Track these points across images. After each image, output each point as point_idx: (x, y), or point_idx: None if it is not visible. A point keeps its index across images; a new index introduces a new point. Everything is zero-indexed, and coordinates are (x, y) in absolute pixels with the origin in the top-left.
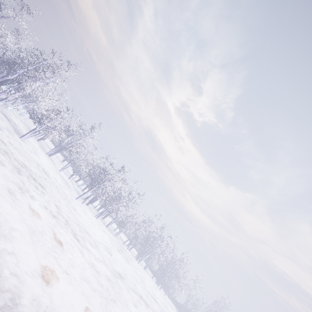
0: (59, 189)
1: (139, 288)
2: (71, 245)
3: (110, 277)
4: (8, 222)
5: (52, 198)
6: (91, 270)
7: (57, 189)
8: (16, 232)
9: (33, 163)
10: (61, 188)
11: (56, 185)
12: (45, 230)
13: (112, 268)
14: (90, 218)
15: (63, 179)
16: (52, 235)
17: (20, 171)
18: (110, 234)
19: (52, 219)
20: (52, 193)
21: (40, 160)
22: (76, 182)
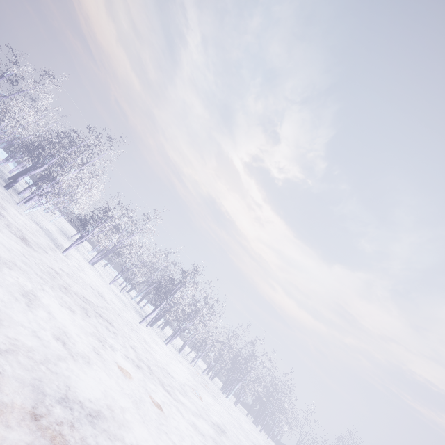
0: (121, 316)
1: (242, 441)
2: (167, 405)
3: (214, 436)
4: (114, 400)
5: (124, 337)
6: (196, 434)
7: (120, 317)
8: (126, 412)
9: (87, 287)
10: (122, 313)
11: (117, 311)
12: (141, 395)
13: (210, 421)
14: (161, 347)
15: (116, 295)
16: (149, 399)
17: (86, 312)
18: (186, 363)
19: (138, 371)
20: (120, 328)
21: (89, 277)
22: (127, 292)
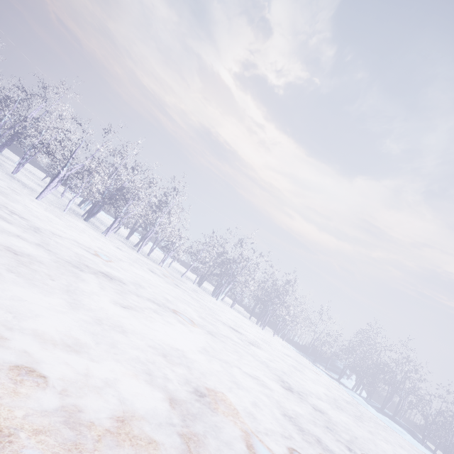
0: None
1: (183, 308)
2: None
3: (43, 260)
4: None
5: None
6: None
7: None
8: None
9: None
10: None
11: None
12: None
13: (79, 263)
14: (76, 226)
15: (16, 180)
16: None
17: None
18: (145, 260)
19: None
20: None
21: None
22: (79, 205)
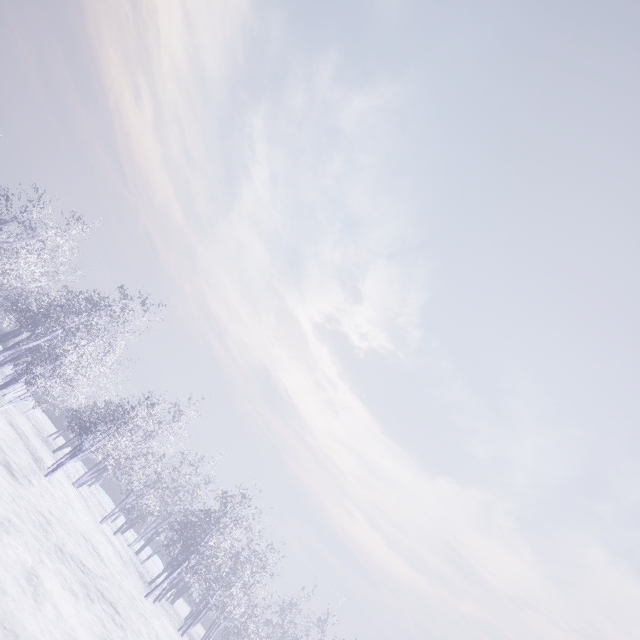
0: (123, 588)
1: None
2: None
3: None
4: None
5: (132, 632)
6: None
7: (123, 591)
8: None
9: (80, 539)
10: (123, 581)
11: (117, 579)
12: None
13: None
14: None
15: (111, 544)
16: None
17: (87, 591)
18: None
19: None
20: (126, 615)
21: (78, 516)
22: (122, 532)
